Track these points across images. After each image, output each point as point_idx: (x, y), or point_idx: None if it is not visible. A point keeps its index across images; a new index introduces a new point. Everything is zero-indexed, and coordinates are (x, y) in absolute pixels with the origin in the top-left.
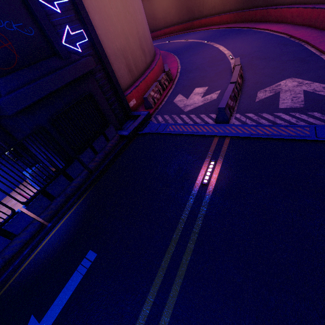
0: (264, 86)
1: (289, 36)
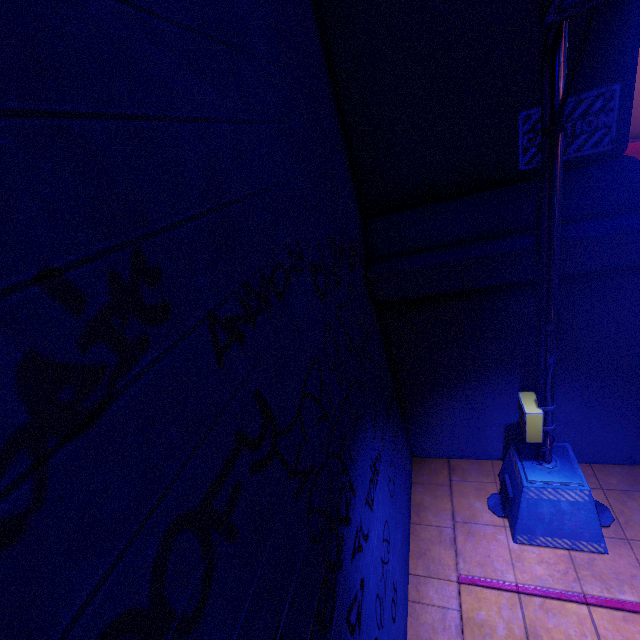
0: None
1: None
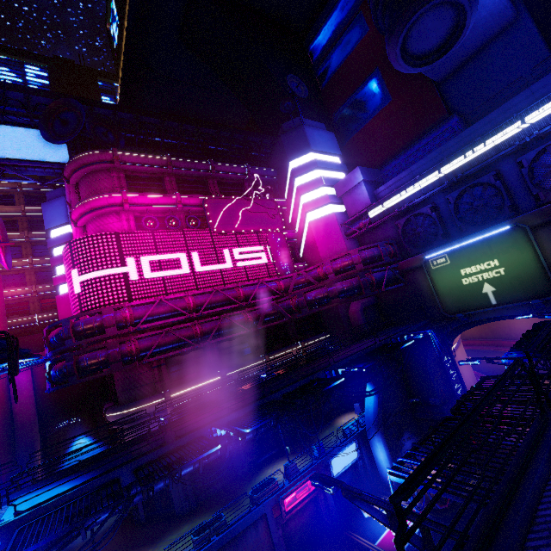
0: None
1: None
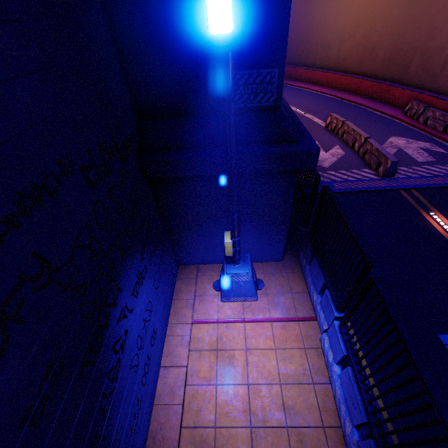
0: (380, 143)
1: (340, 98)
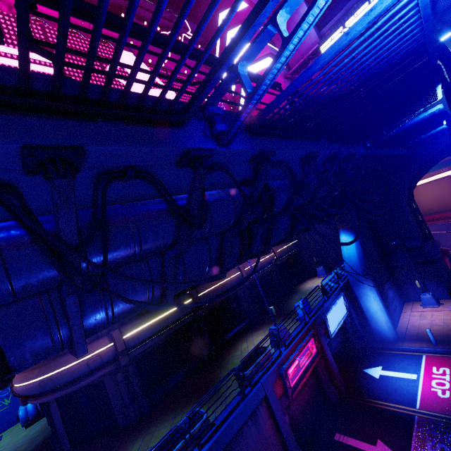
0: None
1: None
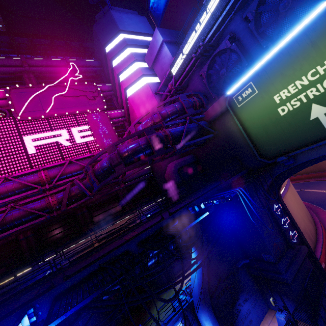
0: None
1: None
